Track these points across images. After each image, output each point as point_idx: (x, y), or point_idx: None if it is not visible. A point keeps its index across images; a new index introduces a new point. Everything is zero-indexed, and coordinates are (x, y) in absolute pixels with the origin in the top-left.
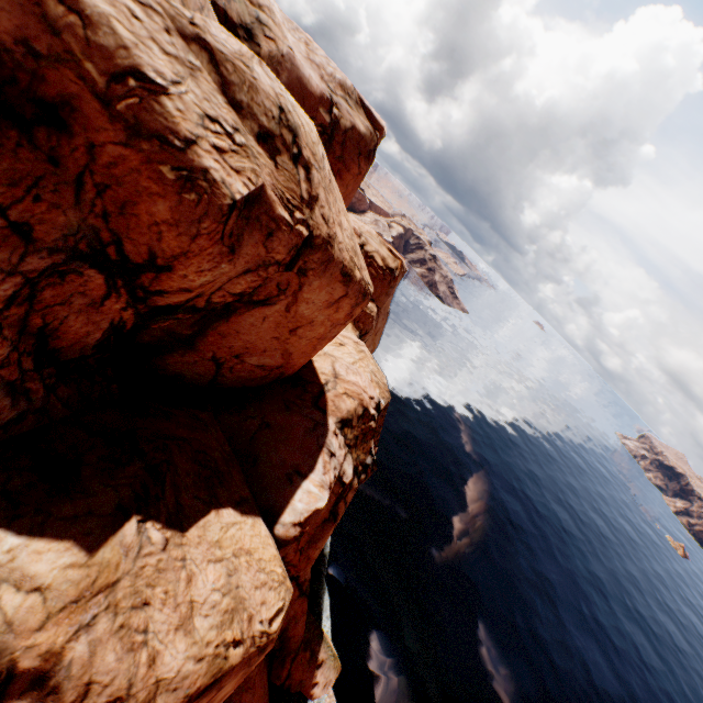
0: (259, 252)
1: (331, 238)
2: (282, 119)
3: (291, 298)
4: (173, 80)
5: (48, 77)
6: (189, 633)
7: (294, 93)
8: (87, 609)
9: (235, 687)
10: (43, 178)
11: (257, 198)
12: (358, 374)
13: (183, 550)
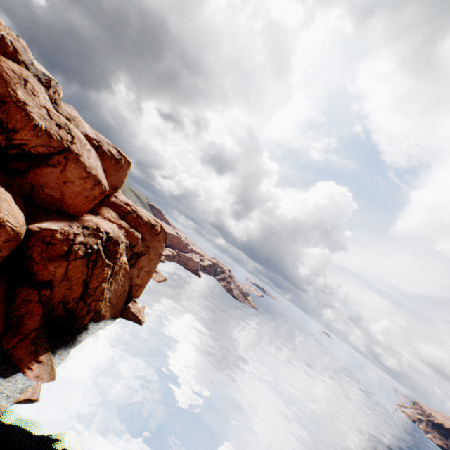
0: (47, 140)
1: (80, 155)
2: (66, 125)
3: (63, 168)
4: (33, 106)
5: (6, 99)
6: None
7: (83, 134)
8: None
9: None
10: None
11: (49, 130)
12: (102, 222)
13: None
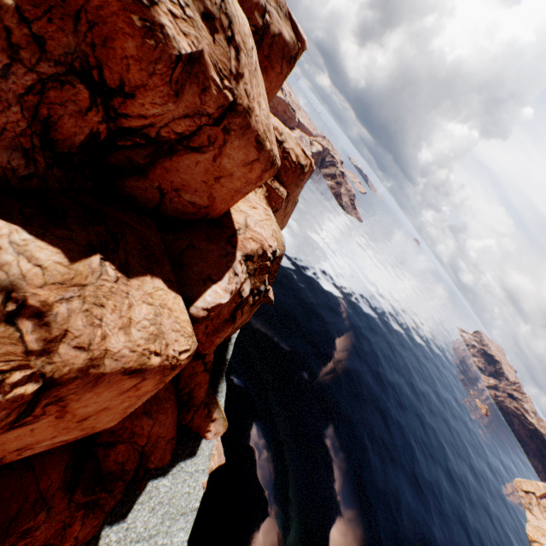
0: (196, 101)
1: (250, 110)
2: (222, 7)
3: (217, 151)
4: None
5: None
6: (127, 334)
7: None
8: (67, 291)
9: (154, 391)
10: (54, 8)
11: (197, 59)
12: (263, 228)
13: (128, 289)
